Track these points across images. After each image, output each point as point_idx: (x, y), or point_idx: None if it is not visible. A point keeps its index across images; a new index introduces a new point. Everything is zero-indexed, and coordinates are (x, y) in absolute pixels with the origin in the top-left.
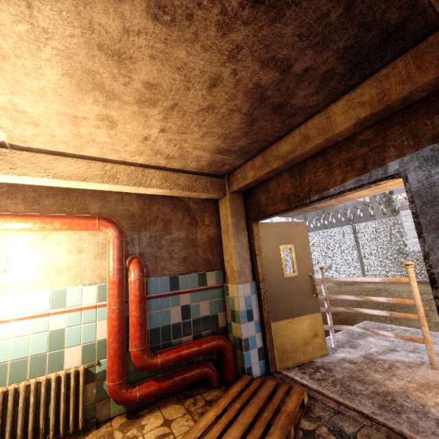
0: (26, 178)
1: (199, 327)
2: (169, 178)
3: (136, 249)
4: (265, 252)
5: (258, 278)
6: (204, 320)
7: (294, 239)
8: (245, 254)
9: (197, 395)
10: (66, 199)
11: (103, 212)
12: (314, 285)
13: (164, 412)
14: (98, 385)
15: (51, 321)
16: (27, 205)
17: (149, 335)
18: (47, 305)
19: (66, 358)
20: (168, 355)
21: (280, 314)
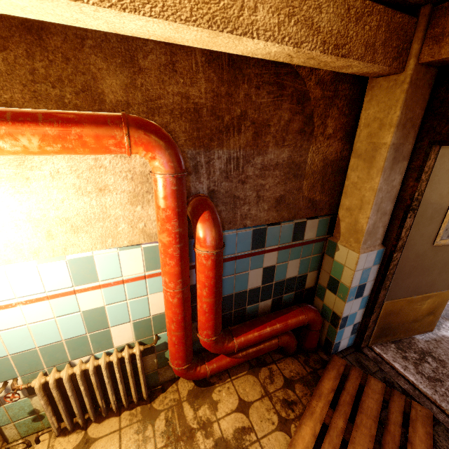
0: None
1: (281, 290)
2: (298, 5)
3: (203, 184)
4: (426, 204)
5: (394, 245)
6: (289, 282)
7: None
8: (389, 204)
9: (272, 363)
10: (39, 59)
11: (134, 101)
12: None
13: (237, 385)
14: (159, 355)
15: (80, 300)
16: None
17: None
18: (68, 280)
19: (114, 336)
20: (247, 338)
21: (401, 291)
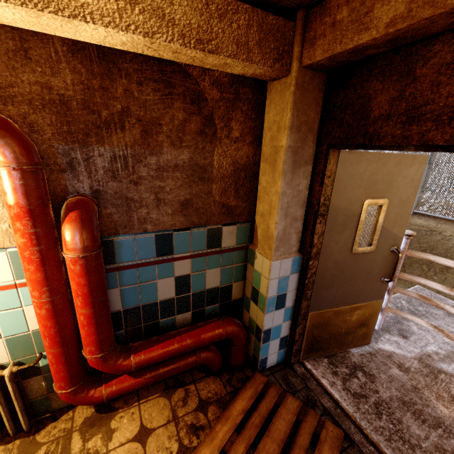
0: None
1: (202, 302)
2: None
3: (84, 183)
4: (335, 209)
5: (309, 252)
6: (211, 293)
7: (394, 188)
8: (298, 209)
9: (191, 384)
10: None
11: None
12: (394, 267)
13: (144, 409)
14: (48, 378)
15: None
16: None
17: (123, 317)
18: None
19: None
20: (148, 355)
21: (325, 302)
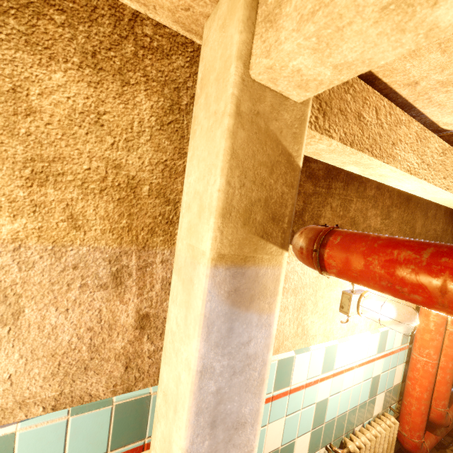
0: (446, 193)
1: None
2: None
3: None
4: None
5: None
6: None
7: None
8: None
9: (450, 445)
10: (405, 212)
11: (422, 233)
12: None
13: None
14: None
15: (374, 366)
16: (382, 218)
17: None
18: (375, 349)
19: (375, 405)
20: None
21: None
